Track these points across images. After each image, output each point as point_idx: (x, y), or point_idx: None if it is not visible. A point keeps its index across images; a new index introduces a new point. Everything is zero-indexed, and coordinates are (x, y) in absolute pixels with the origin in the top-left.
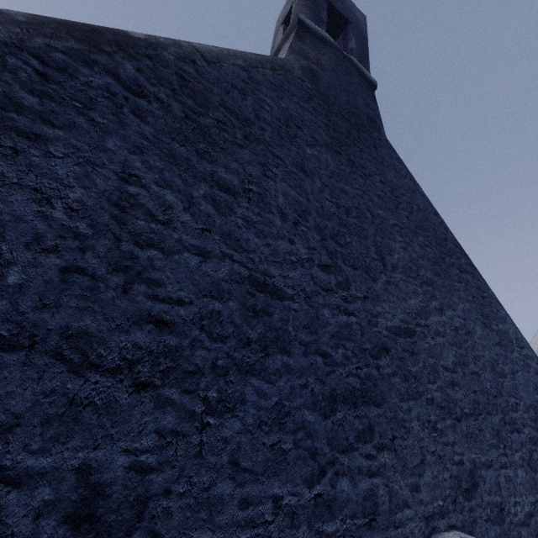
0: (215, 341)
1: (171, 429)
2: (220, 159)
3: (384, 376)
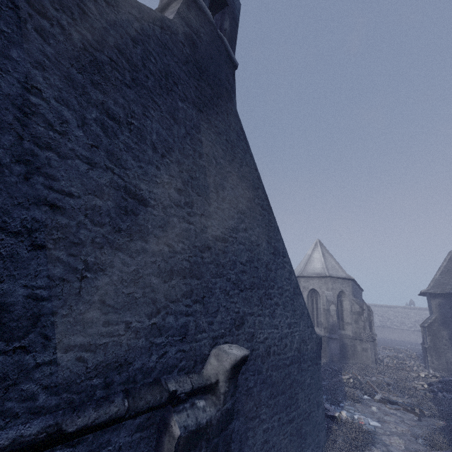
0: (95, 226)
1: (59, 276)
2: (111, 92)
3: (205, 263)
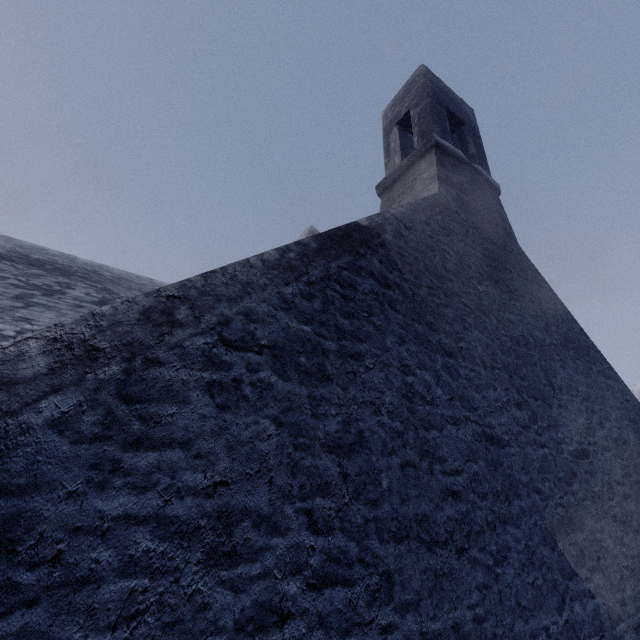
0: (482, 500)
1: (482, 583)
2: (439, 325)
3: (579, 501)
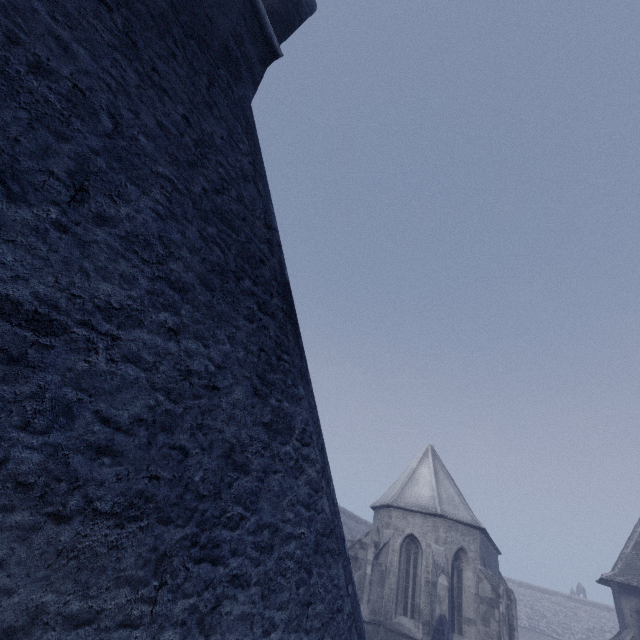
0: None
1: None
2: None
3: None
